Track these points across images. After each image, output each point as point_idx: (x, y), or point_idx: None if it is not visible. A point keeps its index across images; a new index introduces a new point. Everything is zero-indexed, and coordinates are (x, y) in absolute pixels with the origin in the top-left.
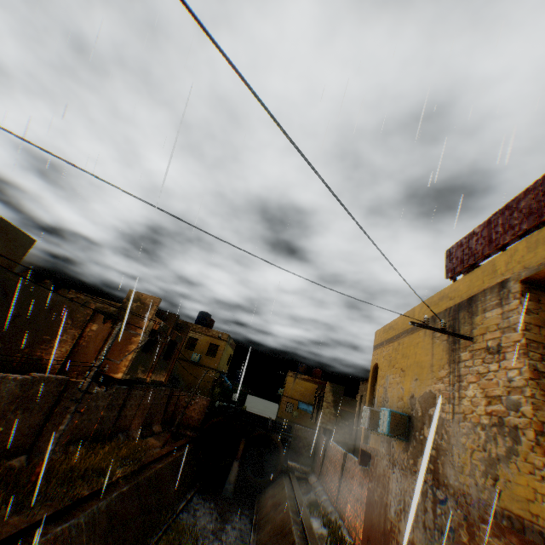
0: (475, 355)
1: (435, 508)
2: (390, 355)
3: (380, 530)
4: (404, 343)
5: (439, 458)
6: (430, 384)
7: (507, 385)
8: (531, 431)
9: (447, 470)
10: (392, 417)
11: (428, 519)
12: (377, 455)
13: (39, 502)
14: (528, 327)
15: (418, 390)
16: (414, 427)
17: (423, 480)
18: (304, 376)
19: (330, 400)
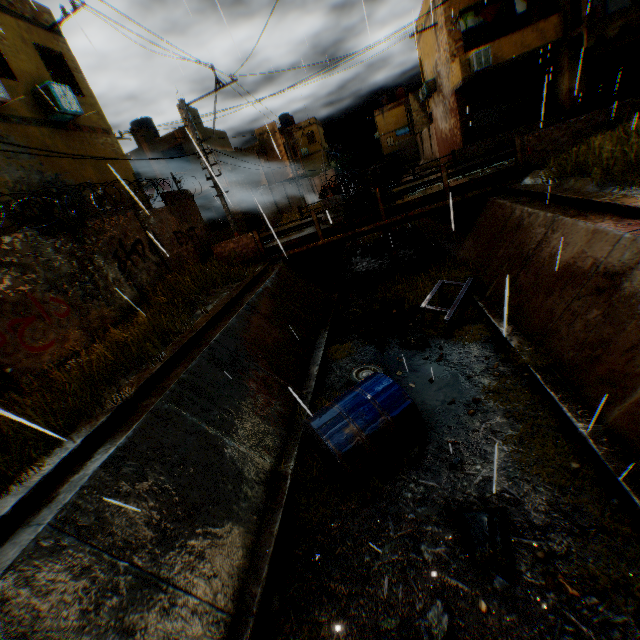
0: (439, 34)
1: (445, 109)
2: (422, 49)
3: (440, 139)
4: (424, 38)
5: (442, 89)
6: (435, 57)
7: (445, 44)
8: (450, 59)
9: (444, 92)
10: (427, 87)
11: (445, 115)
12: (433, 111)
13: (317, 210)
14: (445, 13)
15: (433, 64)
16: (436, 84)
17: (442, 103)
18: (389, 107)
19: (417, 109)
